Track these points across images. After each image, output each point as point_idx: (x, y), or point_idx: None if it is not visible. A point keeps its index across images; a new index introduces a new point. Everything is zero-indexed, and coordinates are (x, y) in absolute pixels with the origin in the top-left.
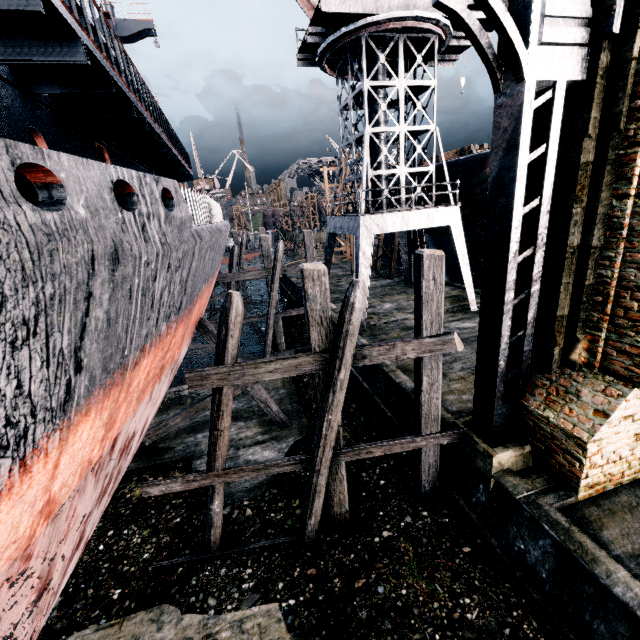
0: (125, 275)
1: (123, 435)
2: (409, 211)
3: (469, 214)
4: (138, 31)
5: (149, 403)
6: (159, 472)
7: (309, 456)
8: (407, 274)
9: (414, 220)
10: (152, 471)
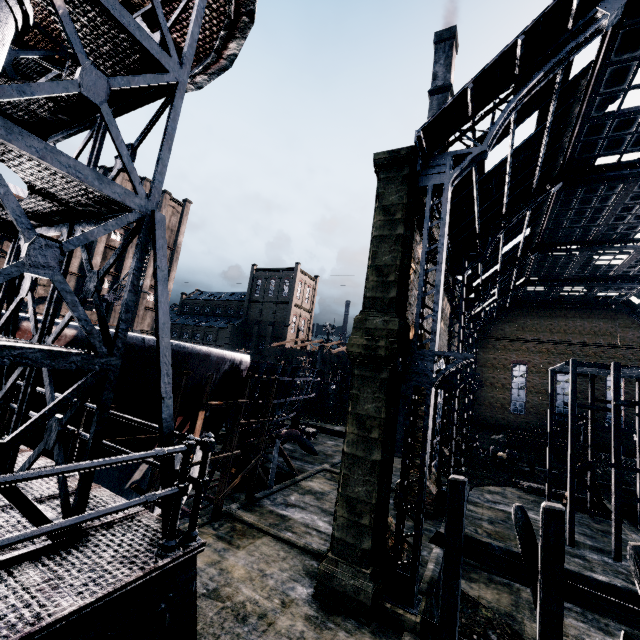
0: None
1: None
2: None
3: None
4: None
5: None
6: None
7: None
8: None
9: None
10: None
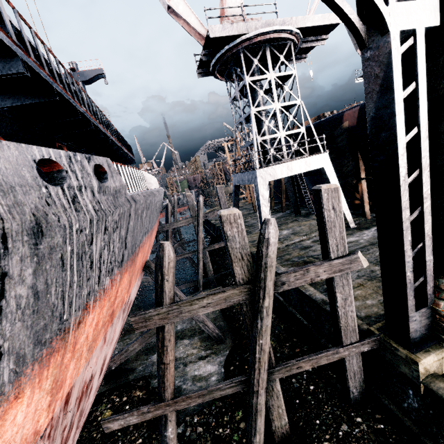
0: (53, 246)
1: (78, 385)
2: (291, 161)
3: (335, 157)
4: (93, 76)
5: (104, 345)
6: (124, 392)
7: (246, 377)
8: (295, 207)
9: (296, 167)
10: (118, 392)
